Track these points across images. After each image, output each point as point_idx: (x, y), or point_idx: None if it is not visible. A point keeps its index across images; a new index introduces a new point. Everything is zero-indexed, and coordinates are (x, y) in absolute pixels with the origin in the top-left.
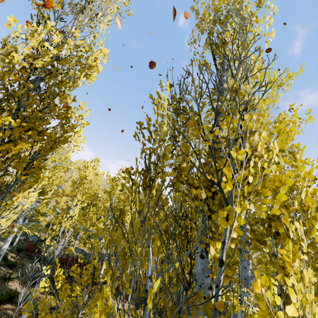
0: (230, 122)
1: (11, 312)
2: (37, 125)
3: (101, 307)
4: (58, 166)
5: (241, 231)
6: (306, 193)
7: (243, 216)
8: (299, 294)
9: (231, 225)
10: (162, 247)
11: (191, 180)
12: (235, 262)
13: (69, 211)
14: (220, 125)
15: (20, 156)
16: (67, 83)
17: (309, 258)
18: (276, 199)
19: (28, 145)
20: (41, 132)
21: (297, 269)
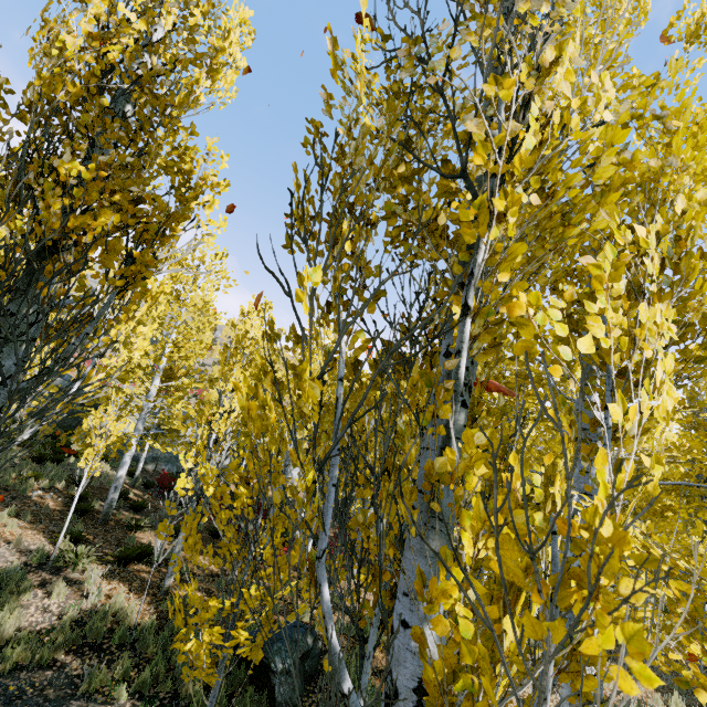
0: (484, 22)
1: (147, 576)
2: (129, 182)
3: (249, 390)
4: (181, 274)
5: (523, 284)
6: (689, 200)
7: (511, 218)
8: (615, 330)
9: (497, 263)
10: (367, 342)
11: (416, 195)
12: (498, 319)
13: (222, 402)
14: (463, 37)
15: (106, 240)
16: (174, 93)
17: (679, 328)
18: (602, 204)
19: (116, 217)
20: (139, 203)
21: (619, 293)
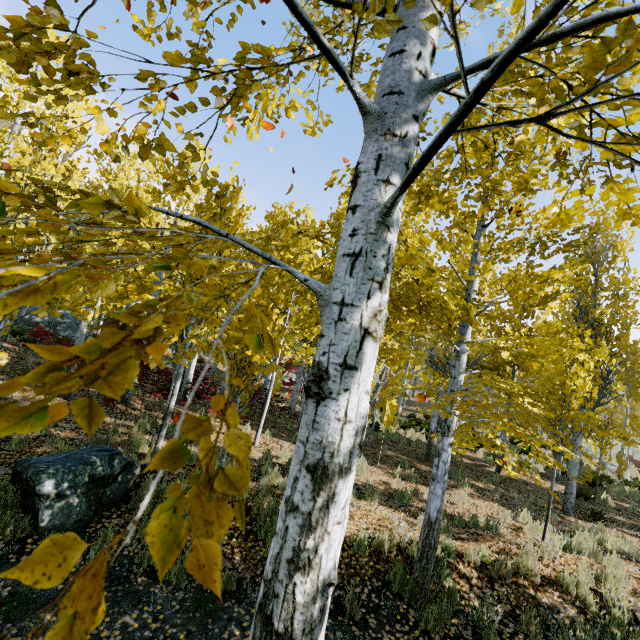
0: None
1: None
2: None
3: None
4: None
5: None
6: None
7: None
8: None
9: None
10: None
11: None
12: None
13: None
14: None
15: None
16: None
17: None
18: None
19: None
20: None
21: None
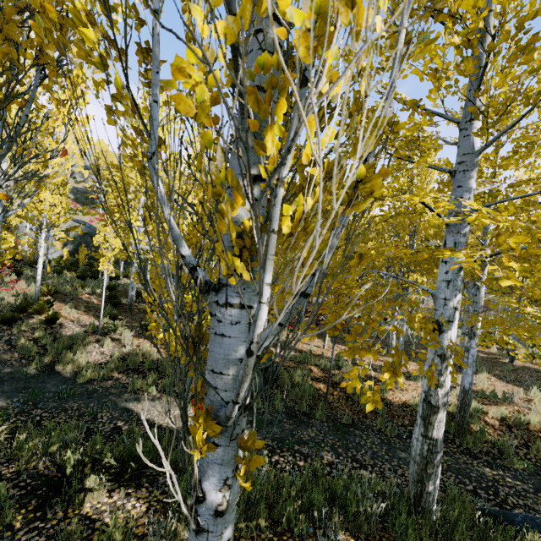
0: None
1: None
2: None
3: None
4: None
5: None
6: None
7: None
8: None
9: None
10: None
11: None
12: None
13: (185, 216)
14: None
15: (0, 8)
16: None
17: None
18: None
19: None
20: None
21: None
